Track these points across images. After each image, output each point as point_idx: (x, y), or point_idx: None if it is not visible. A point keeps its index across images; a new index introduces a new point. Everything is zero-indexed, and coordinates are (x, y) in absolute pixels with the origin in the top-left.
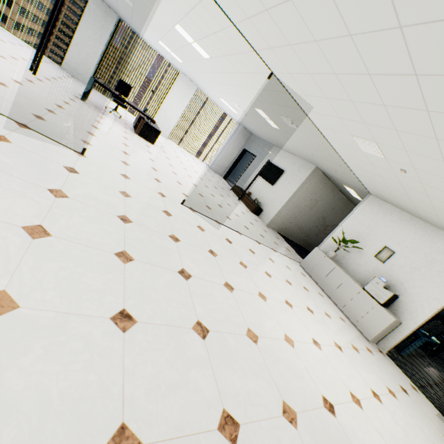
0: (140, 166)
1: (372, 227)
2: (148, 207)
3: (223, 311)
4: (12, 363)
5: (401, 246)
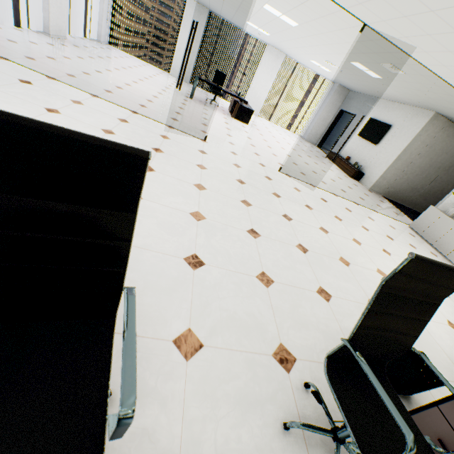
0: (241, 144)
1: None
2: (253, 174)
3: (319, 243)
4: (212, 238)
5: None
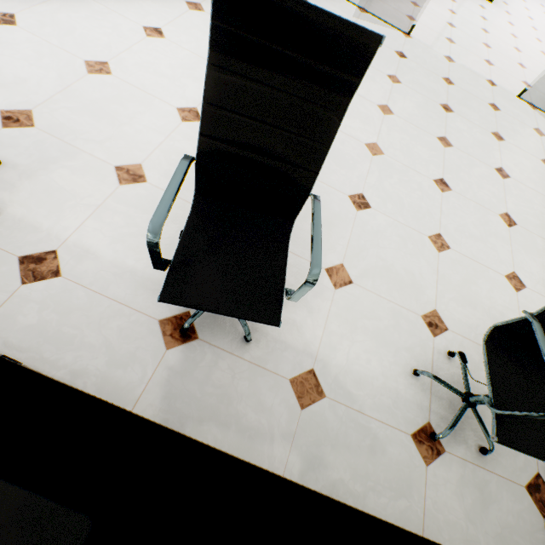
0: (467, 43)
1: None
2: (471, 97)
3: (539, 219)
4: (385, 180)
5: None
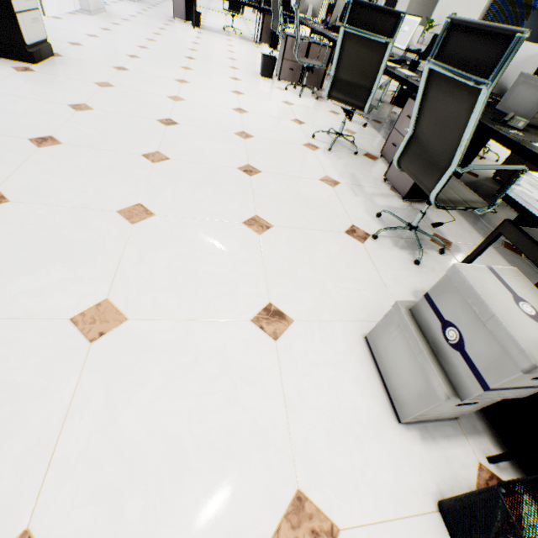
0: None
1: (448, 5)
2: None
3: None
4: None
5: (459, 7)
